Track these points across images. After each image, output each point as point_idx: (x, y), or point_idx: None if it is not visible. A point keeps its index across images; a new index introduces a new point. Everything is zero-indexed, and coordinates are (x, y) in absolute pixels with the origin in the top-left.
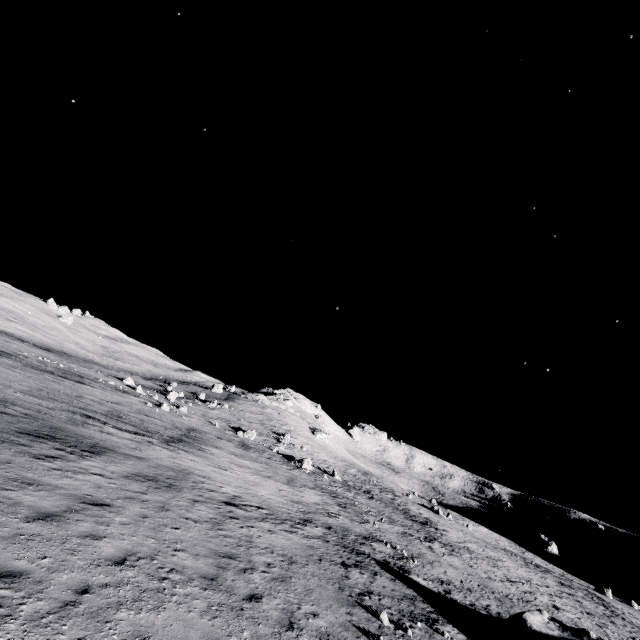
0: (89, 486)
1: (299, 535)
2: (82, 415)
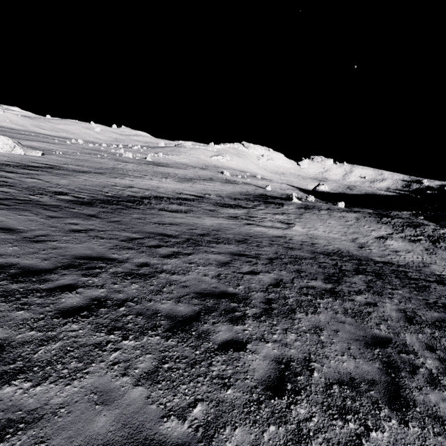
0: None
1: None
2: None
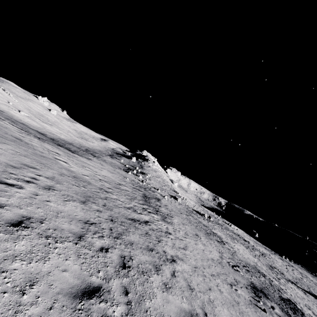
0: (298, 299)
1: (289, 283)
2: (219, 242)
